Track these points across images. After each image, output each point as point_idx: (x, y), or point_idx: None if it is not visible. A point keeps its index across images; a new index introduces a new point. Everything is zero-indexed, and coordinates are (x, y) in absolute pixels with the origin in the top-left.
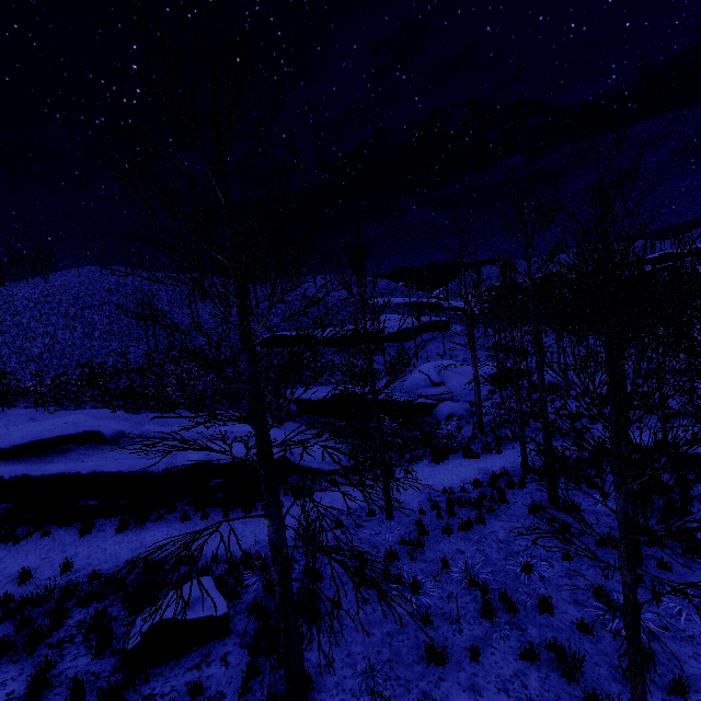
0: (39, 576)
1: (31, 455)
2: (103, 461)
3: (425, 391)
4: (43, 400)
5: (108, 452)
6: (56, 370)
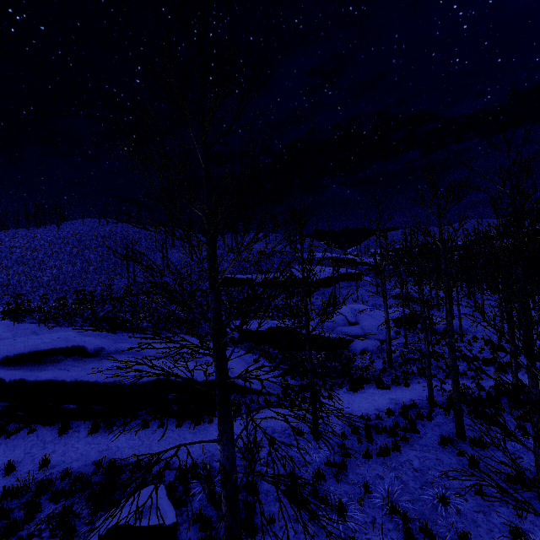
0: (21, 469)
1: (29, 362)
2: (84, 372)
3: (343, 329)
4: (44, 318)
5: (89, 364)
6: (58, 294)
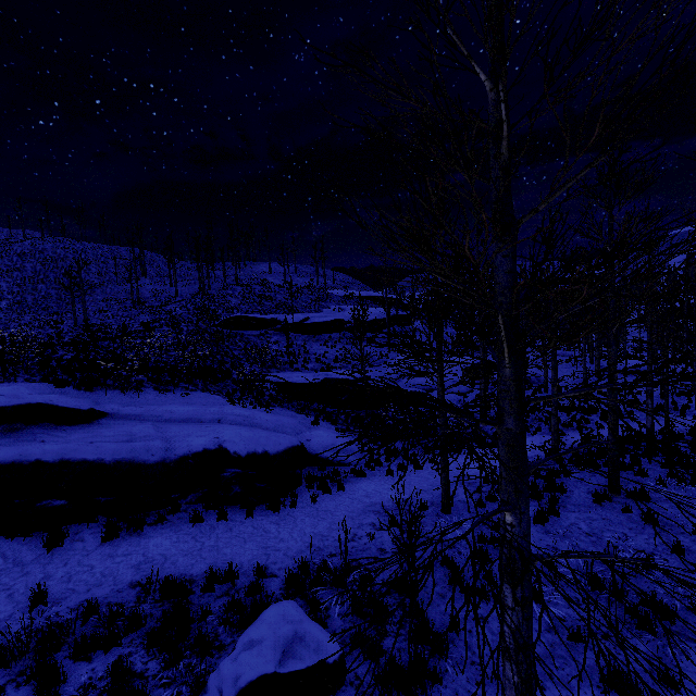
0: None
1: None
2: (74, 444)
3: (411, 381)
4: None
5: (74, 434)
6: None
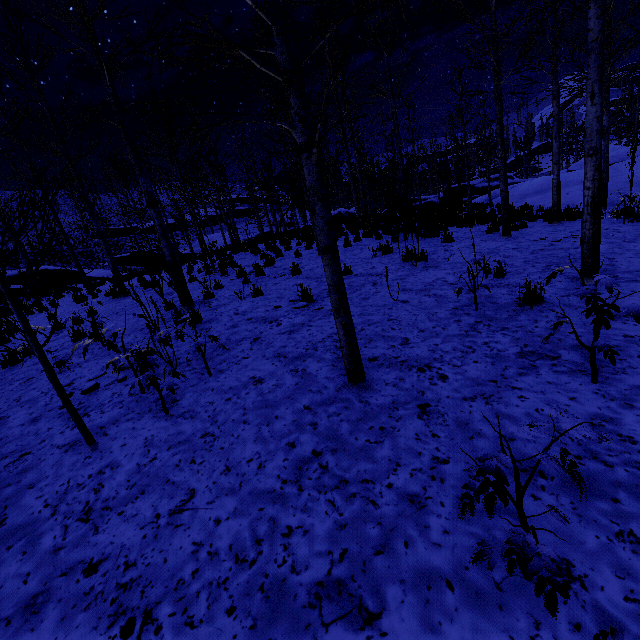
0: None
1: None
2: None
3: (196, 248)
4: None
5: None
6: None
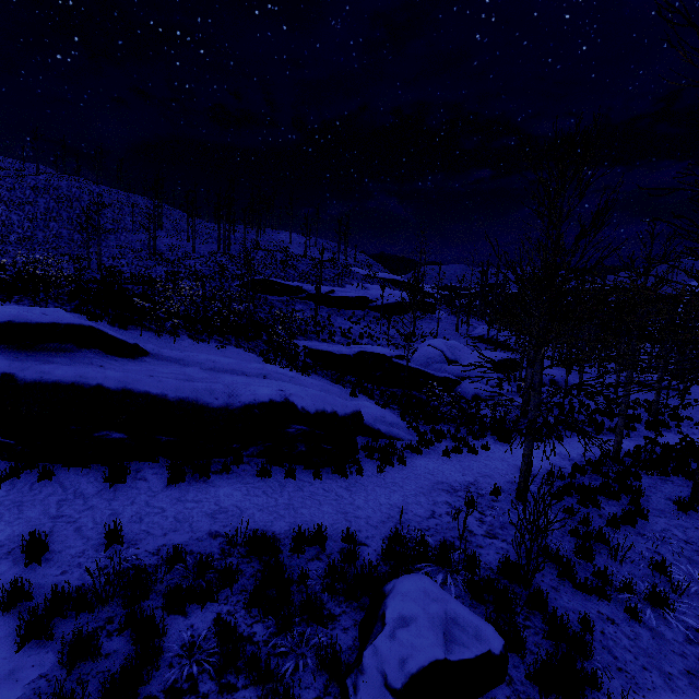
0: (61, 549)
1: (6, 345)
2: (134, 375)
3: (443, 366)
4: None
5: (127, 365)
6: None
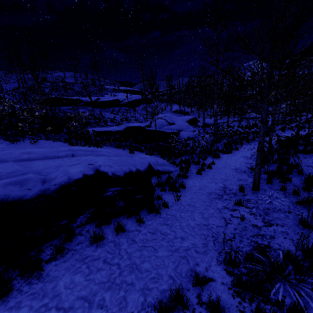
0: None
1: None
2: None
3: (168, 127)
4: None
5: None
6: None
